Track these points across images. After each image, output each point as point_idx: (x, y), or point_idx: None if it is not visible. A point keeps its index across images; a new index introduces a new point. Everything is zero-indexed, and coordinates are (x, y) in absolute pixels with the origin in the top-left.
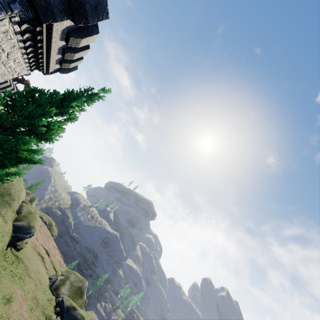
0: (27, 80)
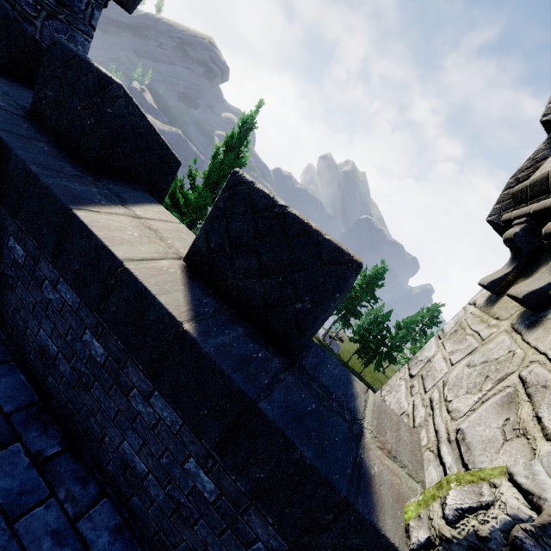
0: None
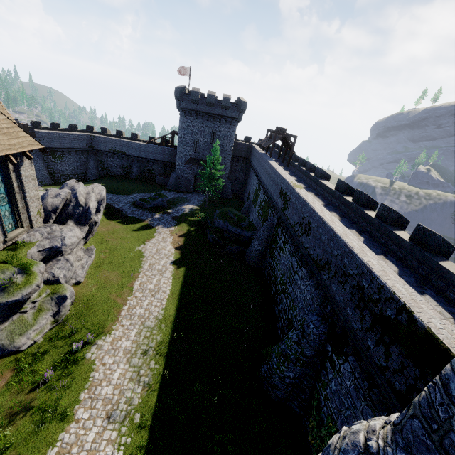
0: (283, 131)
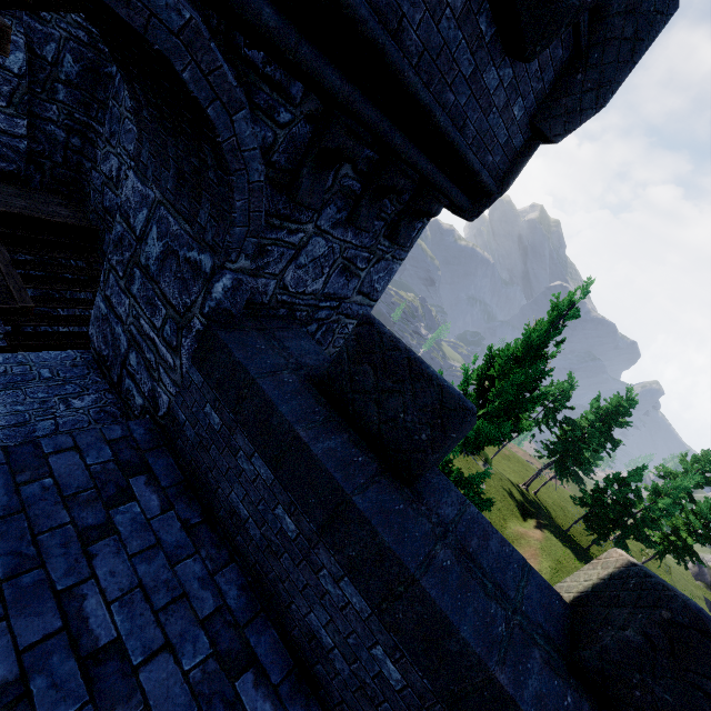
0: None
